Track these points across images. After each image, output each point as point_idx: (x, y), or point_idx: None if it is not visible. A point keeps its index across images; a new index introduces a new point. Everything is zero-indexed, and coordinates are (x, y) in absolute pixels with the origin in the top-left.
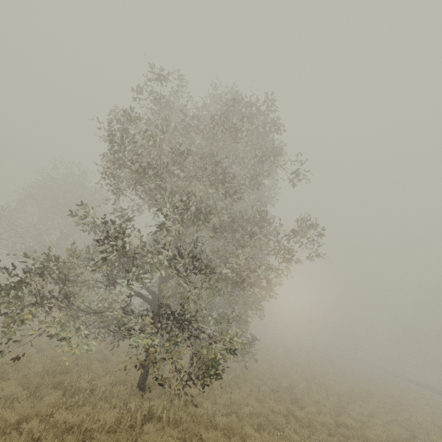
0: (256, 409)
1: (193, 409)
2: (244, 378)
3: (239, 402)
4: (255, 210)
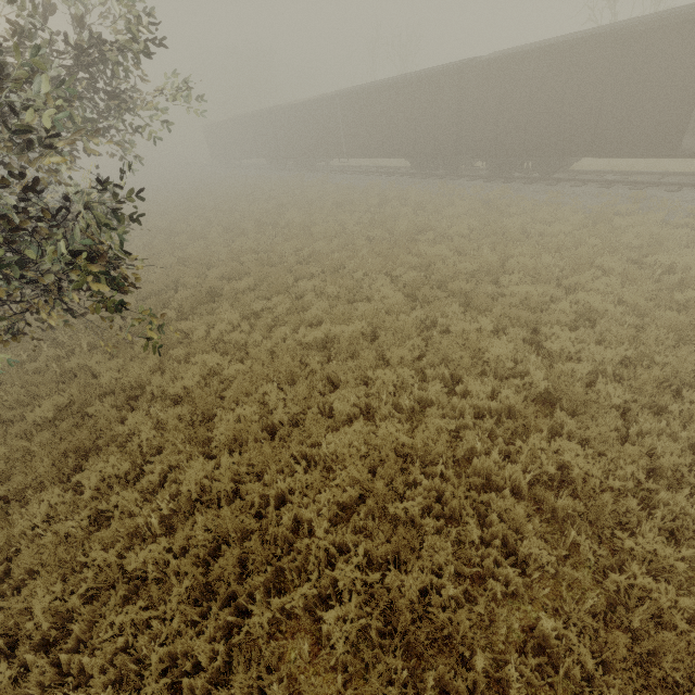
0: None
1: None
2: None
3: None
4: None
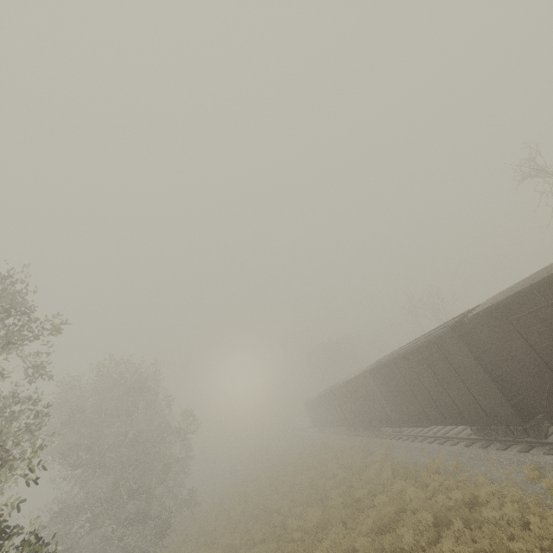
0: (197, 528)
1: (165, 552)
2: (192, 520)
3: (189, 532)
4: (156, 435)
